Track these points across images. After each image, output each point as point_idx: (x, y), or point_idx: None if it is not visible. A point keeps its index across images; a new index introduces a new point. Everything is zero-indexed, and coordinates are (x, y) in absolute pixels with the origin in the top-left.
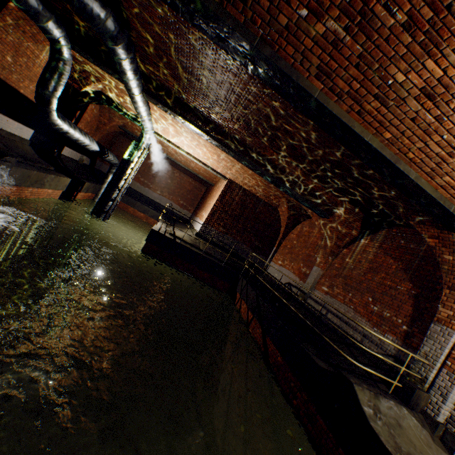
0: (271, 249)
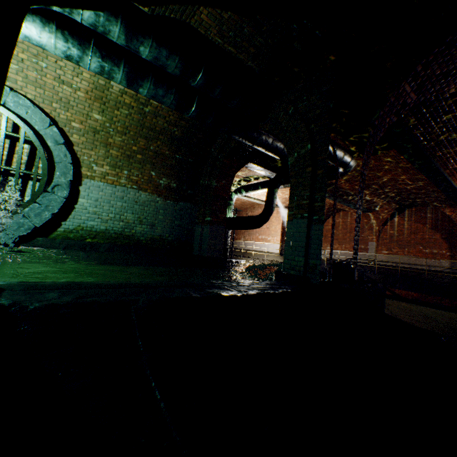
0: None
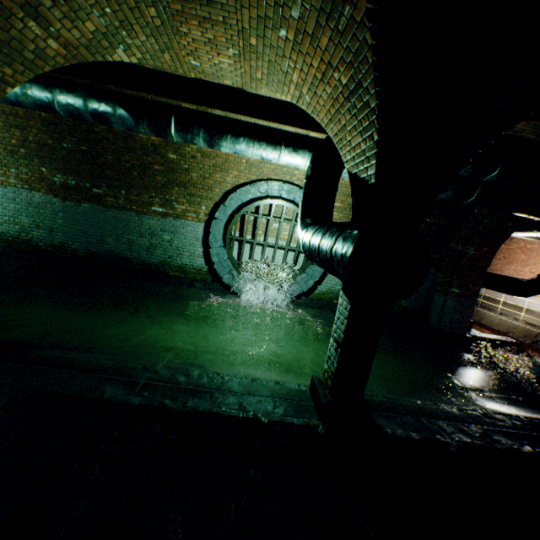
0: None
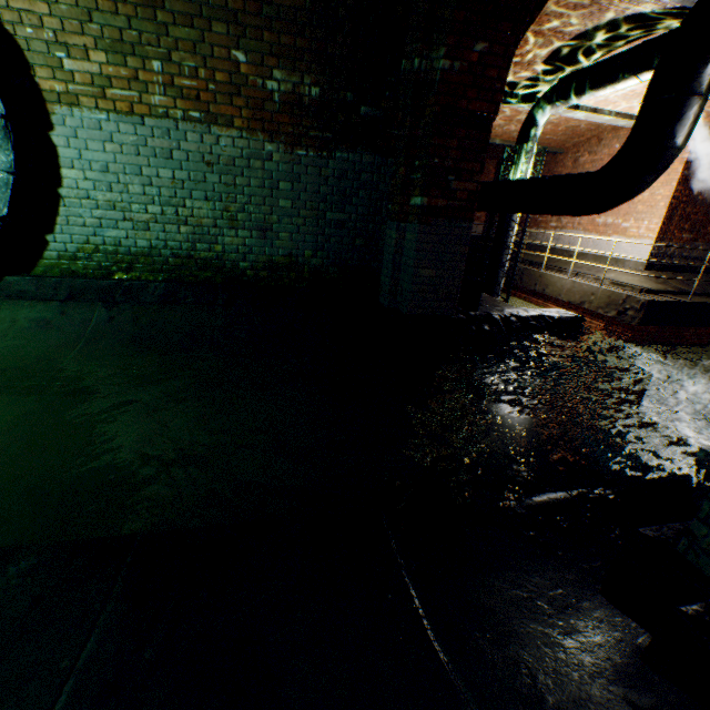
0: None
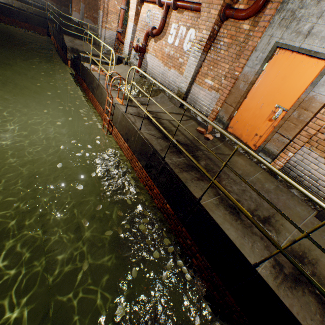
0: (69, 0)
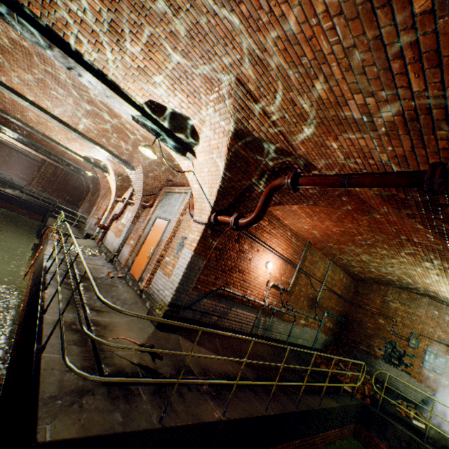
0: (80, 202)
